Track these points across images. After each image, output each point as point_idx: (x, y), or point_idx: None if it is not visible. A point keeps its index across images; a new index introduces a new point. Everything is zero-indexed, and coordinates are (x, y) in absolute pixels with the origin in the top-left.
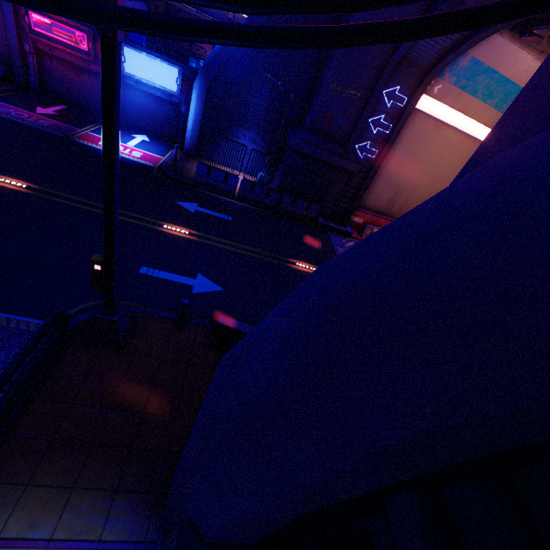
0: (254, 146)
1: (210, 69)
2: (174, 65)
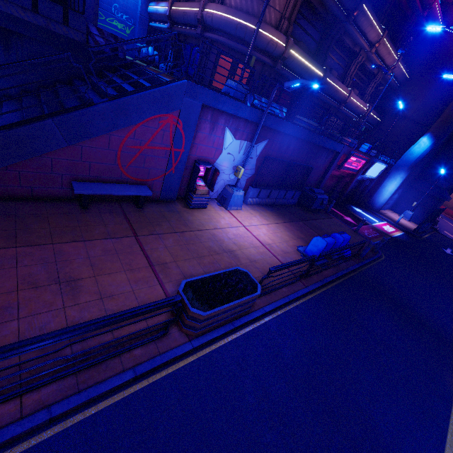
0: (397, 195)
1: (413, 168)
2: (387, 165)
